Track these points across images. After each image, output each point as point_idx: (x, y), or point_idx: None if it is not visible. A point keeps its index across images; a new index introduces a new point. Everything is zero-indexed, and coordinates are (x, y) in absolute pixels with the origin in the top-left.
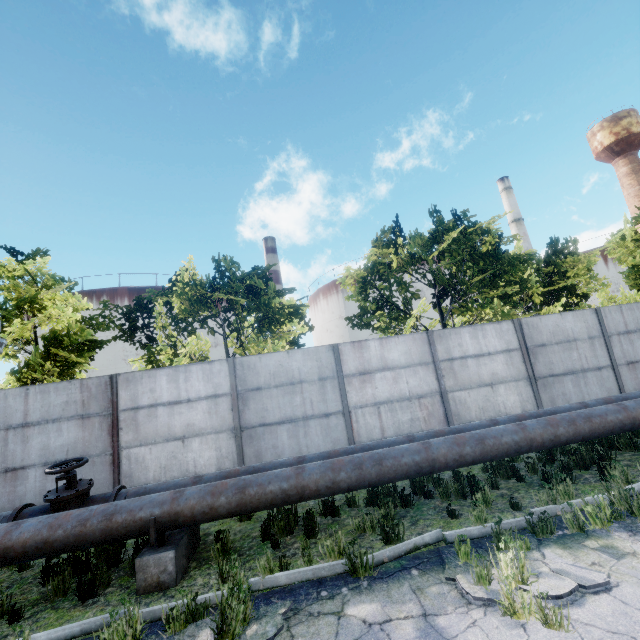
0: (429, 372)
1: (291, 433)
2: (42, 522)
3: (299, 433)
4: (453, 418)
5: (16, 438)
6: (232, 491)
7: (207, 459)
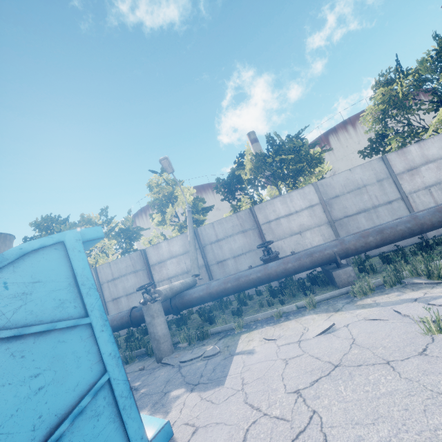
0: None
1: (367, 218)
2: (277, 262)
3: (372, 217)
4: None
5: (216, 247)
6: (374, 233)
7: (317, 241)
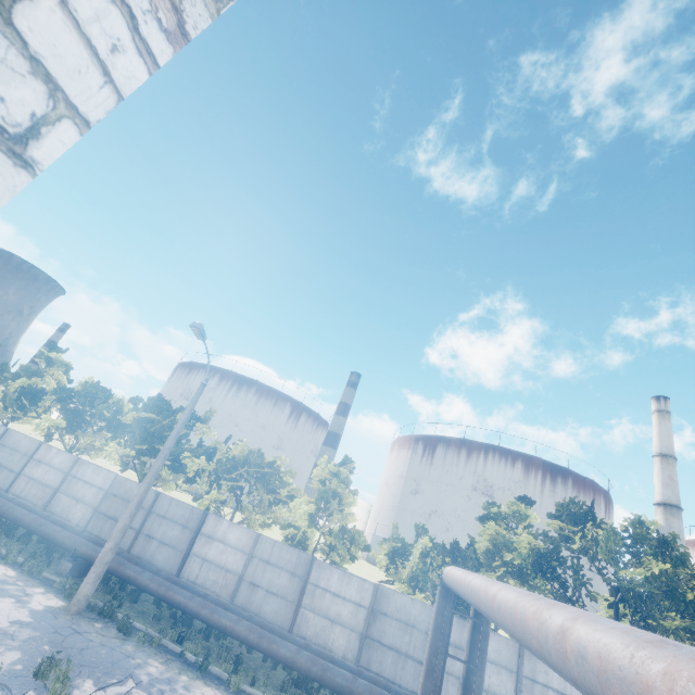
0: (61, 477)
1: None
2: None
3: None
4: (49, 505)
5: None
6: None
7: None
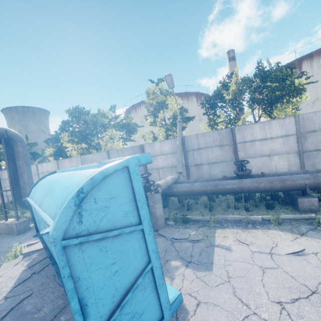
0: None
1: None
2: (251, 180)
3: None
4: None
5: (196, 154)
6: None
7: (282, 165)
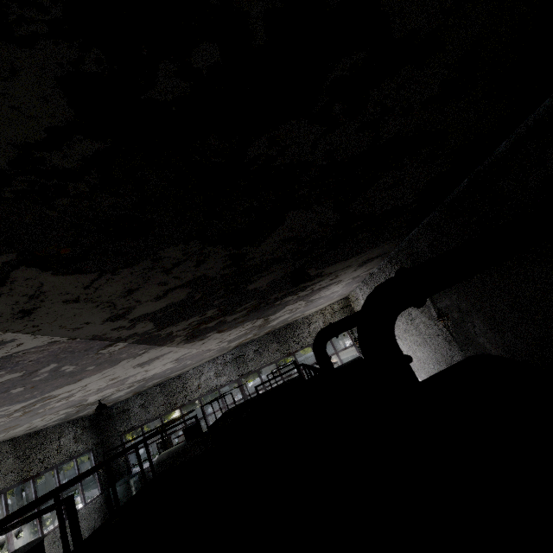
0: None
1: None
2: None
3: None
4: None
5: None
6: None
7: None
